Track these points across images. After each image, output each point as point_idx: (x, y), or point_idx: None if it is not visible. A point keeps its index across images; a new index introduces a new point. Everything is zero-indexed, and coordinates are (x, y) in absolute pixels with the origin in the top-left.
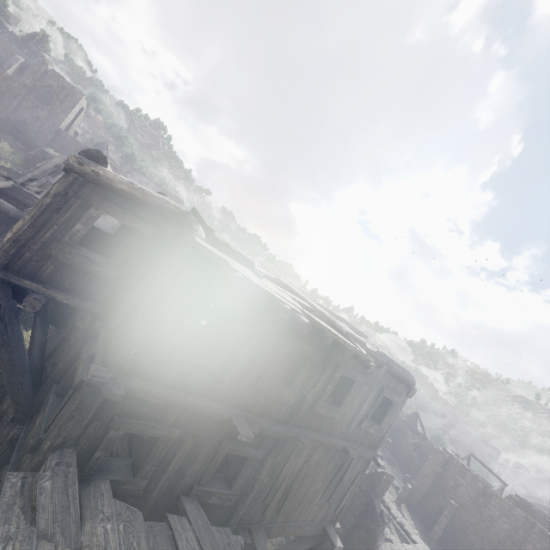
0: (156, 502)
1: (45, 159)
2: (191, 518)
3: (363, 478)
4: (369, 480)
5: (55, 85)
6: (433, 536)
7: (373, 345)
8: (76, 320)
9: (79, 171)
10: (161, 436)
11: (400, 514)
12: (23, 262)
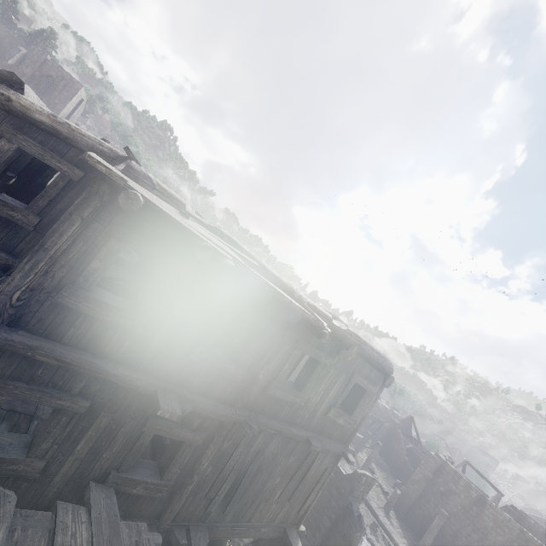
0: (61, 488)
1: None
2: (93, 509)
3: (342, 478)
4: (347, 481)
5: (54, 75)
6: None
7: None
8: None
9: None
10: (62, 406)
11: (388, 521)
12: None
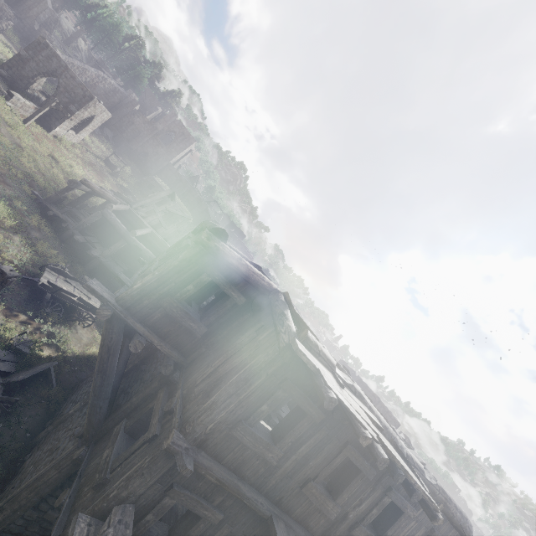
0: None
1: (151, 183)
2: None
3: None
4: None
5: (177, 131)
6: None
7: (424, 463)
8: (161, 366)
9: (206, 244)
10: (205, 516)
11: None
12: (140, 307)
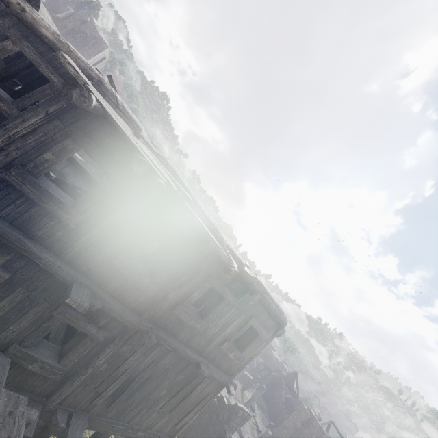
0: None
1: None
2: None
3: (223, 407)
4: (227, 411)
5: (89, 34)
6: None
7: None
8: None
9: None
10: None
11: None
12: None
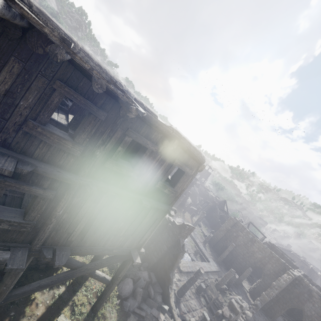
0: None
1: None
2: None
3: (176, 227)
4: (178, 228)
5: None
6: (220, 259)
7: None
8: None
9: None
10: None
11: (204, 248)
12: None
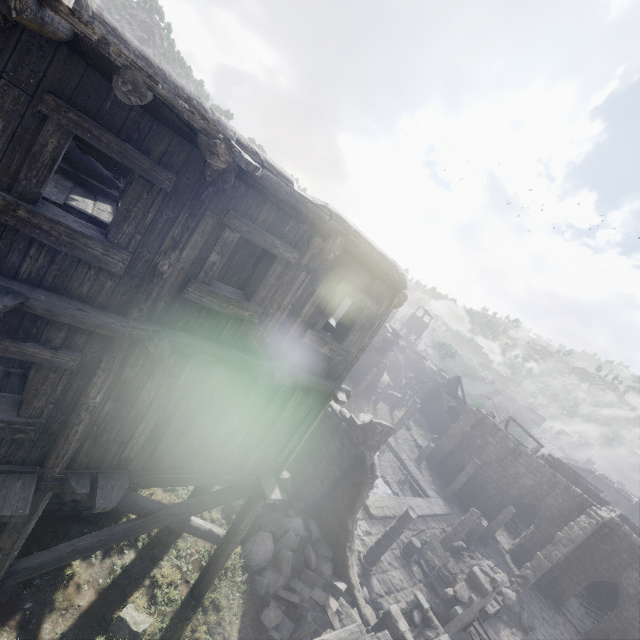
0: None
1: None
2: None
3: (356, 429)
4: (361, 432)
5: None
6: (450, 491)
7: None
8: None
9: None
10: None
11: (418, 471)
12: None
